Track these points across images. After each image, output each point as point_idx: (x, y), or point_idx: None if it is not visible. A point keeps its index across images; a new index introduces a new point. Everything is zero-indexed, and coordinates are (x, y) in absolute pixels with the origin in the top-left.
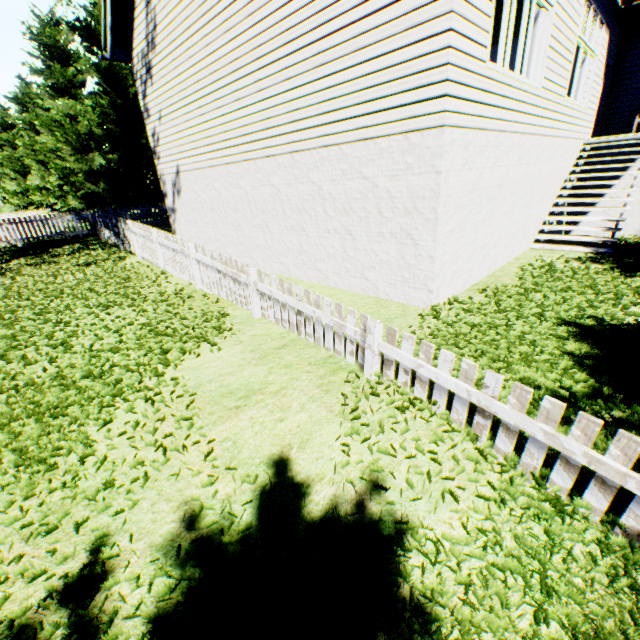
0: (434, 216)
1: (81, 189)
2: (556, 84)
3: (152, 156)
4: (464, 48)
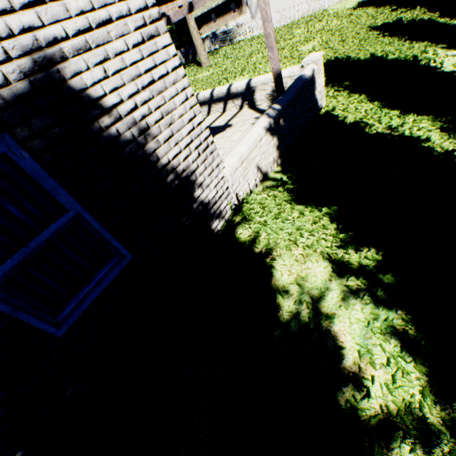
0: None
1: None
2: None
3: None
4: None
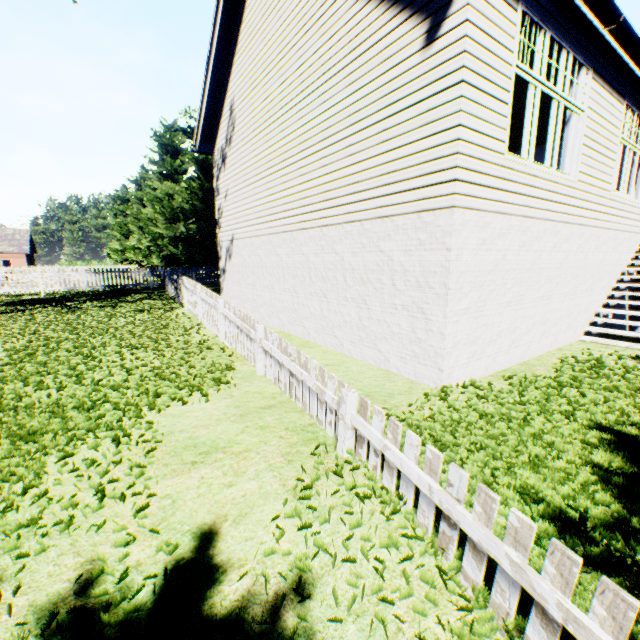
0: (444, 291)
1: (164, 250)
2: (597, 179)
3: None
4: (476, 141)
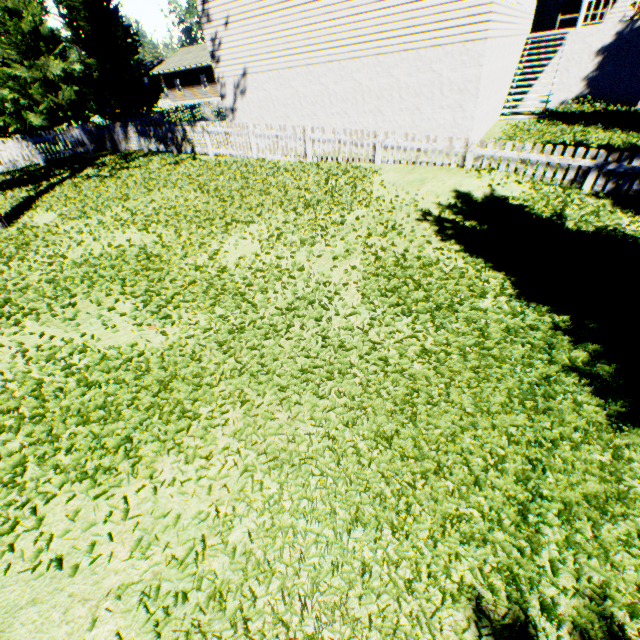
0: (476, 92)
1: (39, 103)
2: None
3: (129, 59)
4: None
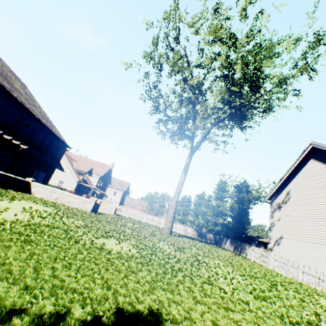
0: None
1: (209, 226)
2: None
3: (244, 225)
4: None
